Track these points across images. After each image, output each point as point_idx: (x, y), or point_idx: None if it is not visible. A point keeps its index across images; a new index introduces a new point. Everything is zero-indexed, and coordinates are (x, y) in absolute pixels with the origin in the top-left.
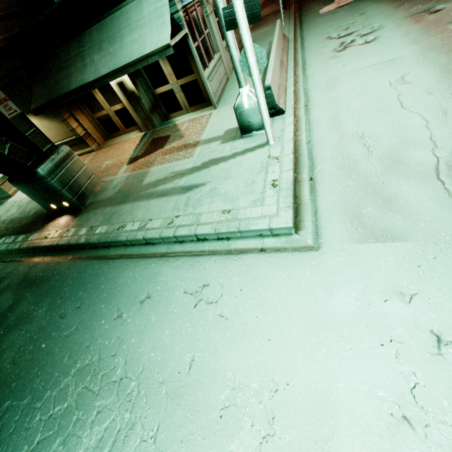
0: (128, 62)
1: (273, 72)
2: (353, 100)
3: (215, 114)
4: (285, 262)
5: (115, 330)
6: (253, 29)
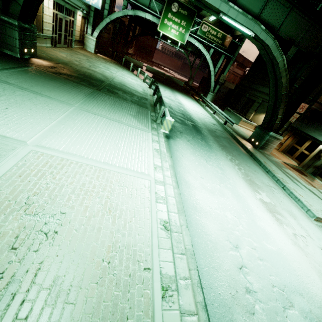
0: None
1: None
2: None
3: None
4: (302, 212)
5: (245, 165)
6: None
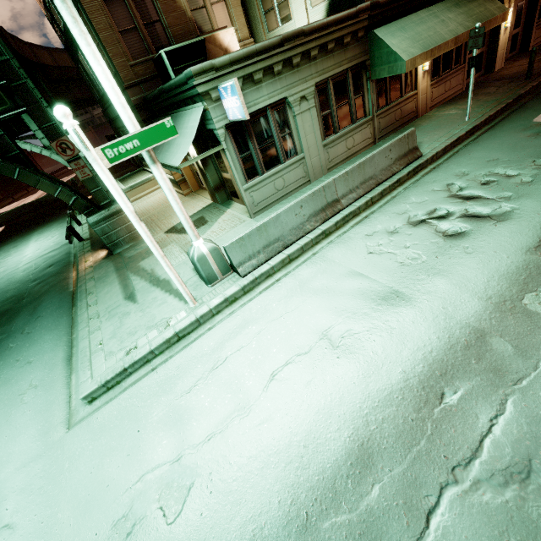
0: (164, 163)
1: (263, 227)
2: (285, 316)
3: (243, 225)
4: (51, 419)
5: (8, 367)
6: (451, 100)
